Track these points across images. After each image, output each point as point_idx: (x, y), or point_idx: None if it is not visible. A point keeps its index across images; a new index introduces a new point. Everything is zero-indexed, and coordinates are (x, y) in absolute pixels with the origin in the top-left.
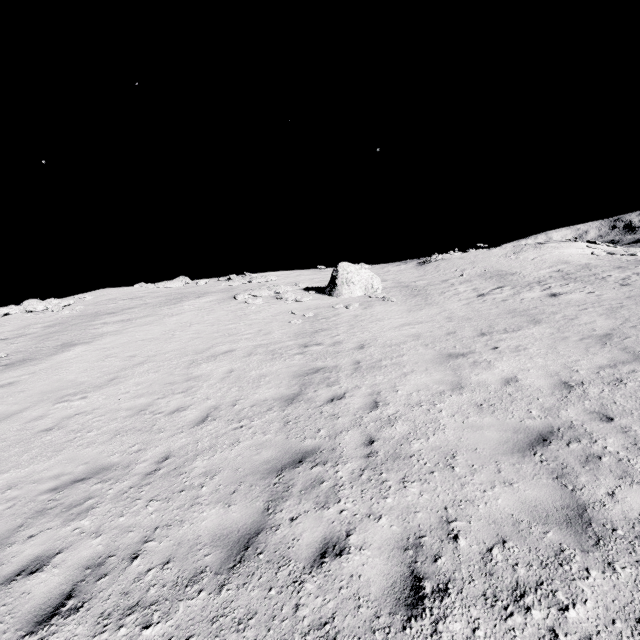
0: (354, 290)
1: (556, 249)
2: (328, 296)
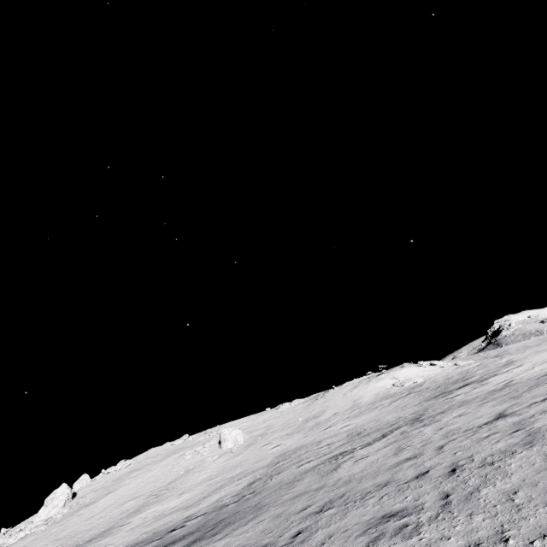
0: (228, 444)
1: (376, 382)
2: (220, 448)
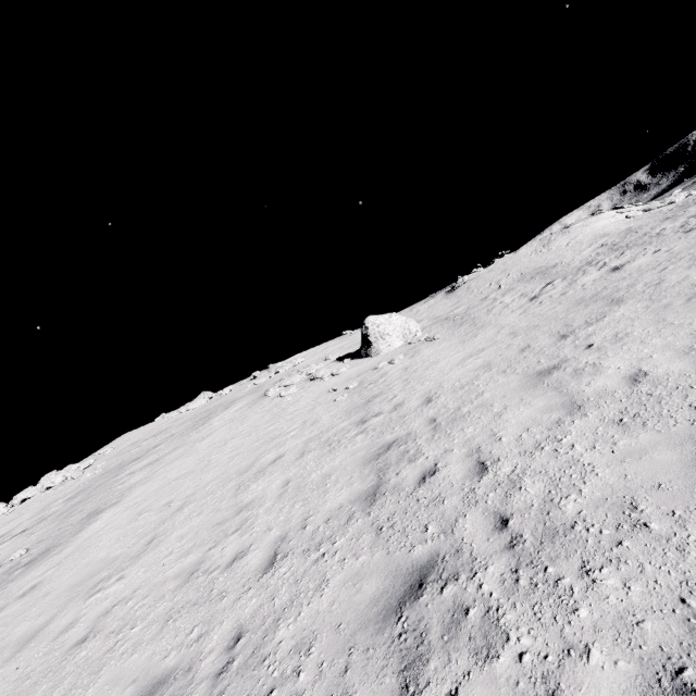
0: (392, 342)
1: (586, 227)
2: (366, 358)
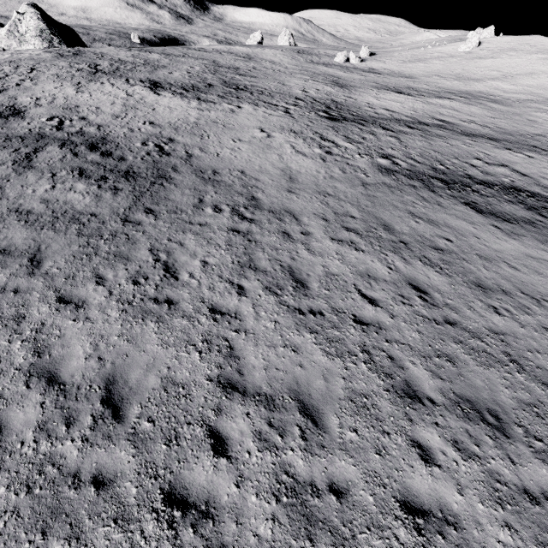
0: None
1: None
2: None
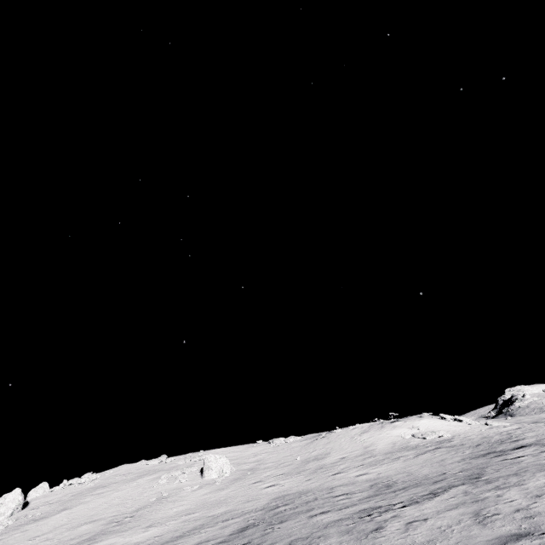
0: (211, 474)
1: (390, 429)
2: (201, 477)
